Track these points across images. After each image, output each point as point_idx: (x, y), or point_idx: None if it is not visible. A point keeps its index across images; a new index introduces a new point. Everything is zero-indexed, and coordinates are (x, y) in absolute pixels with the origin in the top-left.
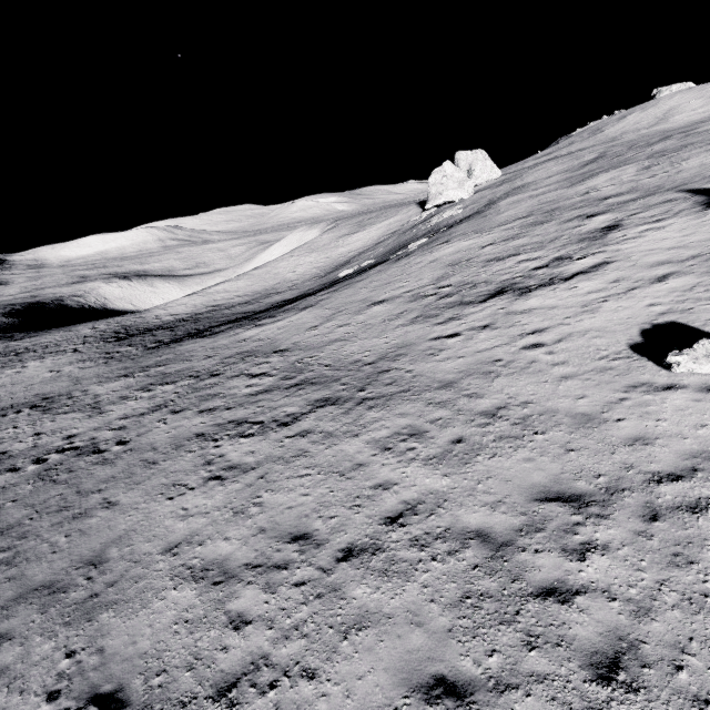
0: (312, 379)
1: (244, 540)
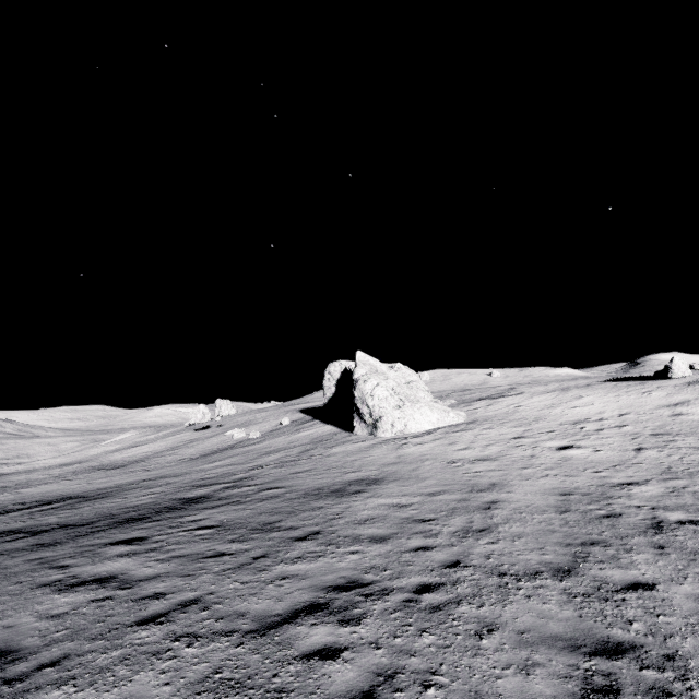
0: (67, 464)
1: (37, 475)
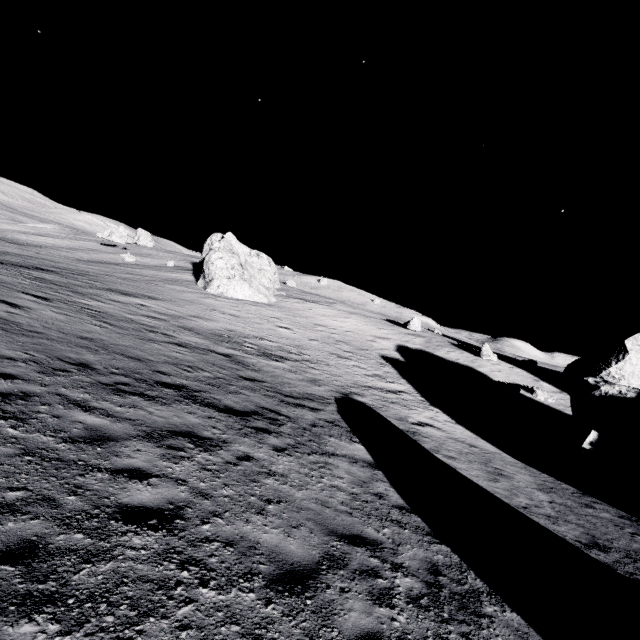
0: None
1: None
